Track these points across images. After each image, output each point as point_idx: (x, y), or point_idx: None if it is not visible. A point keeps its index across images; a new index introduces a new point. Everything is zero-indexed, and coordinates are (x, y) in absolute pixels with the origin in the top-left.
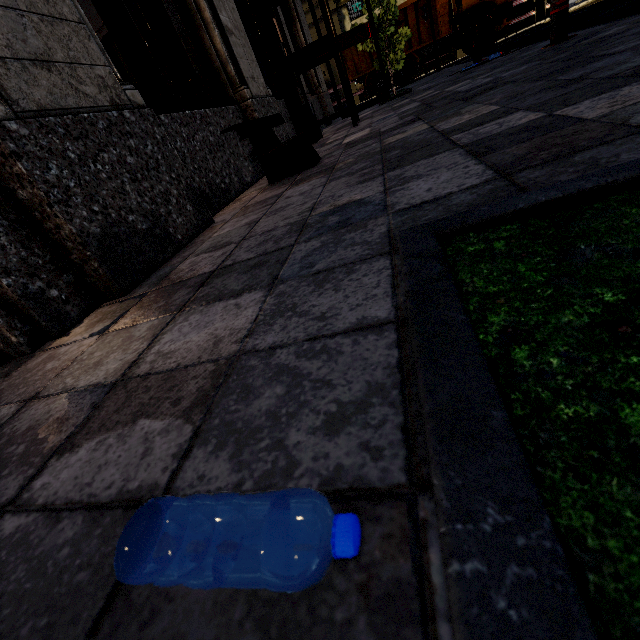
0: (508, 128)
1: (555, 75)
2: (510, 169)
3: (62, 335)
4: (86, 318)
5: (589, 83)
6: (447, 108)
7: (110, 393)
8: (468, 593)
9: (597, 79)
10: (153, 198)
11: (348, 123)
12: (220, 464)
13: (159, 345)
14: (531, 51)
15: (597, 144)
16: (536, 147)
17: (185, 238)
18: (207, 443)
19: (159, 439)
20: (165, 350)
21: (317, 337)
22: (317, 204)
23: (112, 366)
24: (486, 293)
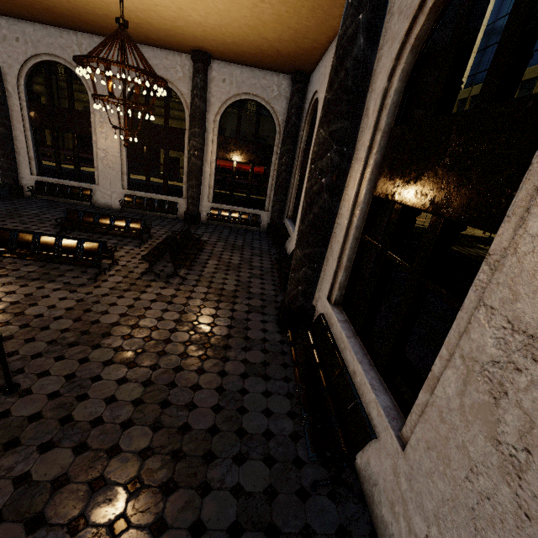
0: None
1: None
2: None
3: None
4: None
5: None
6: None
7: None
8: None
9: None
10: None
11: None
12: None
13: None
14: None
15: None
16: None
17: None
18: None
19: None
20: None
21: None
22: None
23: None
24: None
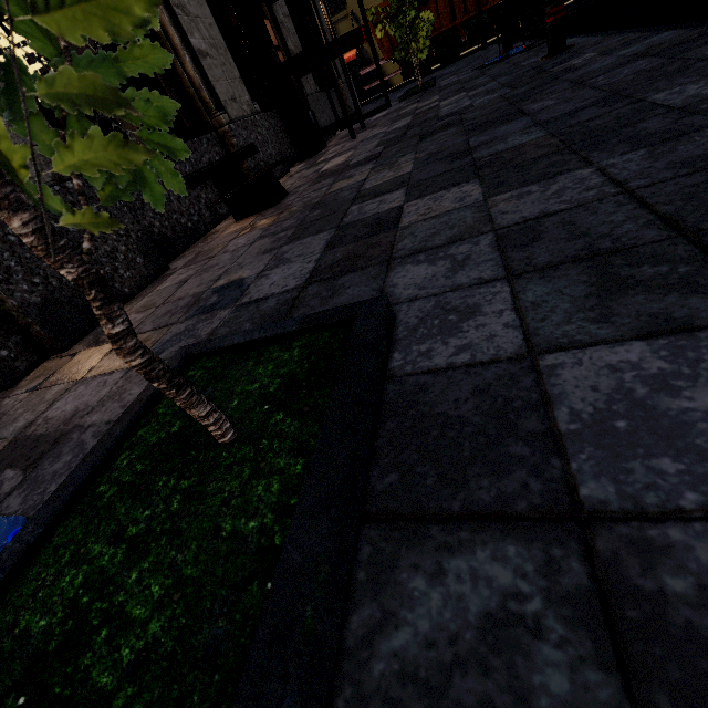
0: (374, 214)
1: (477, 131)
2: (314, 278)
3: (12, 386)
4: (34, 371)
5: (462, 164)
6: (402, 148)
7: (6, 447)
8: (2, 551)
9: (470, 160)
10: (98, 259)
11: (358, 128)
12: (18, 500)
13: (50, 411)
14: (535, 58)
15: (361, 267)
16: (349, 254)
17: (133, 290)
18: (22, 488)
19: (7, 483)
20: (50, 416)
21: (110, 422)
22: (225, 273)
23: (20, 424)
24: (156, 413)
